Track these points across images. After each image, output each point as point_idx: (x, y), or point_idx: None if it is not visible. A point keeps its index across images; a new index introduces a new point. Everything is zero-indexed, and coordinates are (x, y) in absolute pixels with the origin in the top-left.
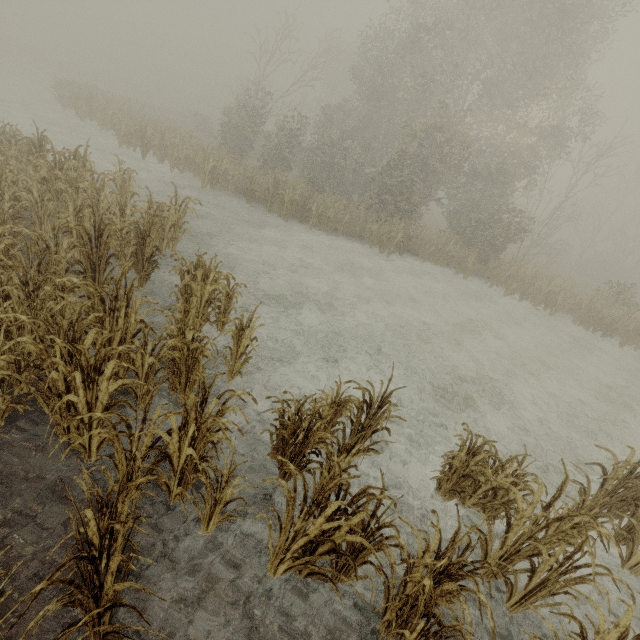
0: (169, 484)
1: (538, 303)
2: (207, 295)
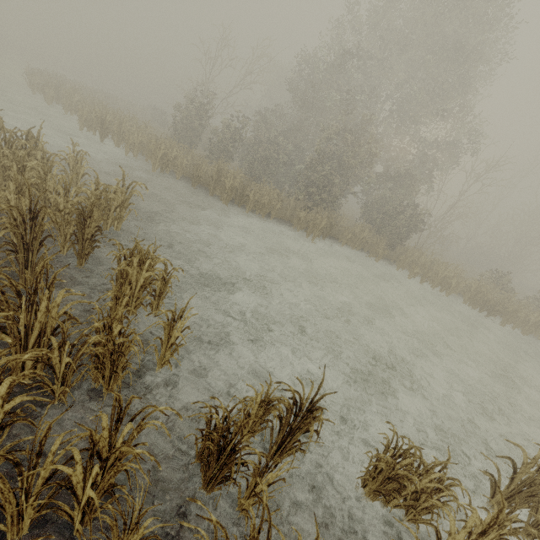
0: (72, 513)
1: (436, 285)
2: (143, 280)
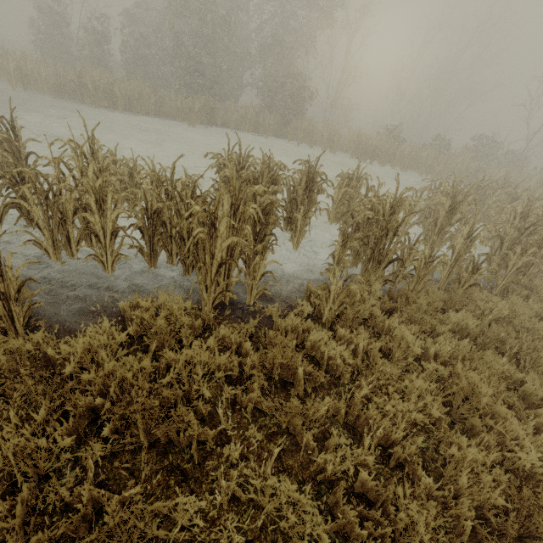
0: None
1: (324, 147)
2: None
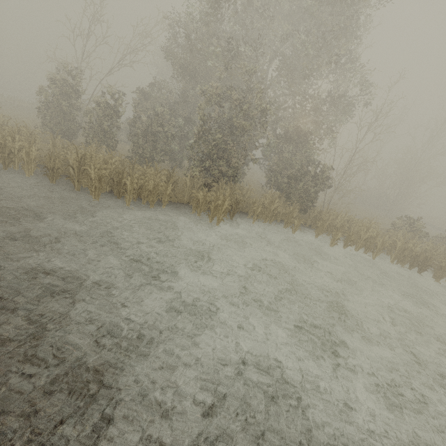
0: None
1: (360, 248)
2: None
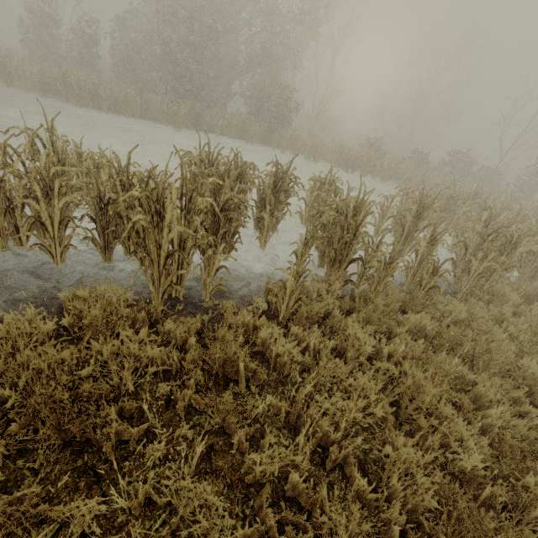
0: None
1: (307, 155)
2: None
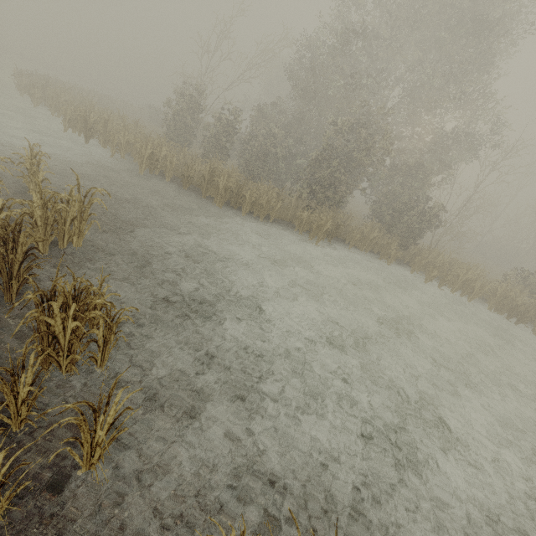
0: None
1: (456, 289)
2: (70, 331)
